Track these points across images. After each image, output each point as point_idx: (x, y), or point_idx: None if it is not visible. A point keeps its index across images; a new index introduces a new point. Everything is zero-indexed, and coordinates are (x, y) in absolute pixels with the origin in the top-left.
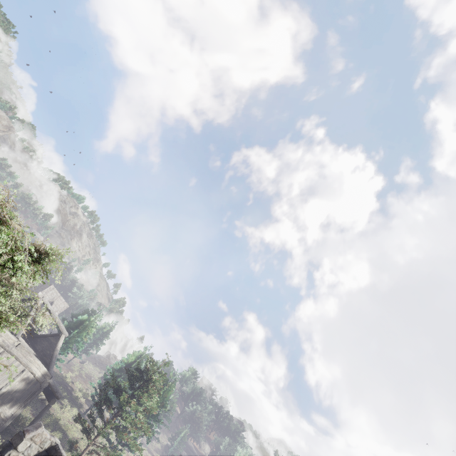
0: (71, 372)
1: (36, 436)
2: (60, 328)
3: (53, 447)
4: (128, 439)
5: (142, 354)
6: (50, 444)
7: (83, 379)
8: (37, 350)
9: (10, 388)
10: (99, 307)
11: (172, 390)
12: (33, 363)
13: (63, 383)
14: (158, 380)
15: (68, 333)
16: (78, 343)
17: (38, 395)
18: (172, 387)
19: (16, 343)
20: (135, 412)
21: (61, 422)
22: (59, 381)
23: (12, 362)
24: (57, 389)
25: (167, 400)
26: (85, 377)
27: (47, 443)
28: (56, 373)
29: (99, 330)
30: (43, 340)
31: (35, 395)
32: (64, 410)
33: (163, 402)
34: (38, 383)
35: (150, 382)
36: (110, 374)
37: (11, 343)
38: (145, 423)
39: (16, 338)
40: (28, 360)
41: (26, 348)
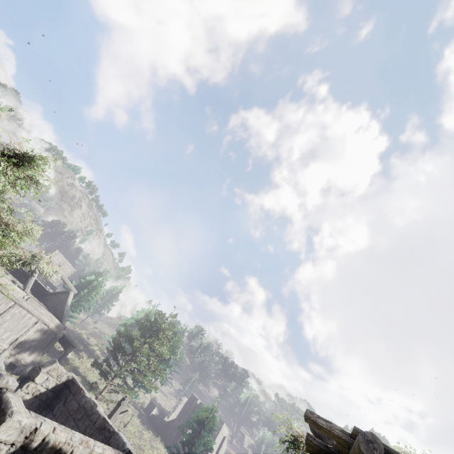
0: (86, 330)
1: (52, 370)
2: (68, 285)
3: (70, 380)
4: (143, 380)
5: (151, 311)
6: (67, 378)
7: (97, 336)
8: (48, 306)
9: (26, 338)
10: (105, 269)
11: (181, 340)
12: (45, 315)
13: (78, 339)
14: (167, 329)
15: (77, 292)
16: (88, 301)
17: (56, 348)
18: (181, 338)
19: (26, 297)
20: (148, 357)
21: (80, 369)
22: (75, 337)
23: (24, 314)
24: (72, 339)
25: (176, 348)
26: (100, 335)
27: (64, 377)
28: (71, 330)
29: (108, 292)
30: (53, 297)
31: (51, 344)
32: (82, 360)
33: (173, 351)
34: (53, 334)
35: (160, 331)
36: (122, 329)
37: (21, 296)
38: (158, 366)
39: (25, 292)
40: (39, 312)
41: (36, 301)
